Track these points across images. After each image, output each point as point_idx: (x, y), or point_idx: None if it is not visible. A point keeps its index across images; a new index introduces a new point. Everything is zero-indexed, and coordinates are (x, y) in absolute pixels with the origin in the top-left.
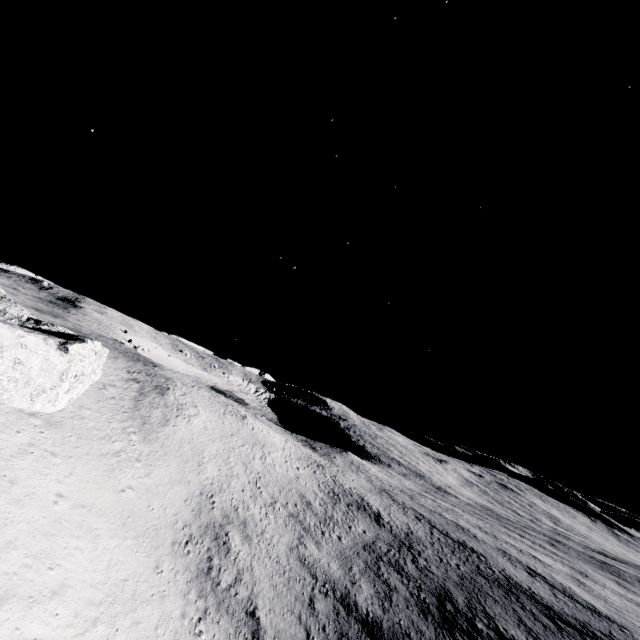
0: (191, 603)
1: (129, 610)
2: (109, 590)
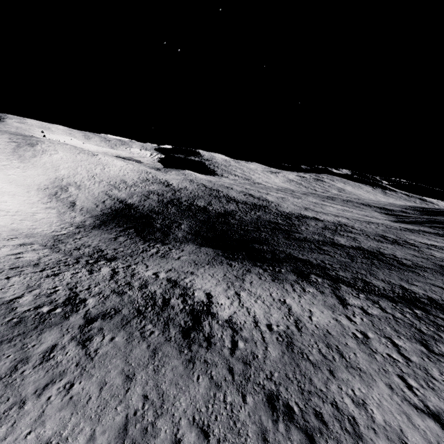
0: (44, 200)
1: (11, 196)
2: (1, 191)
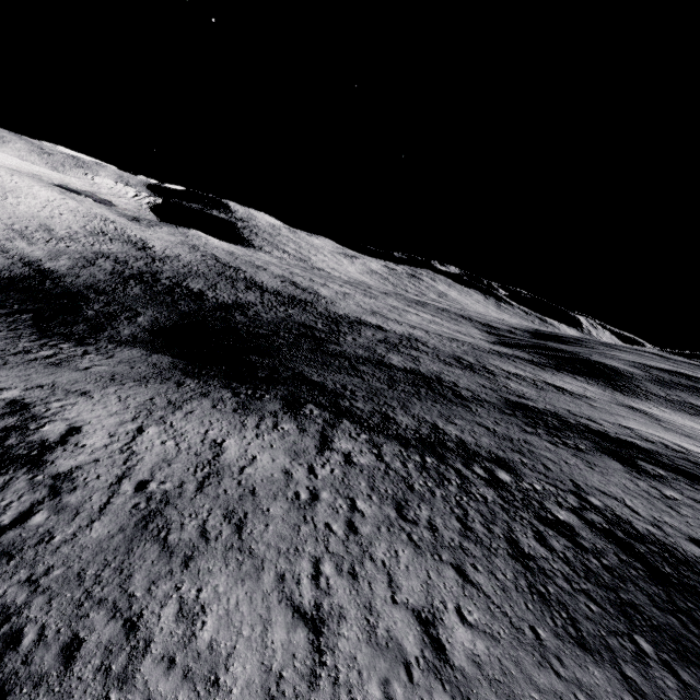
0: None
1: None
2: None
